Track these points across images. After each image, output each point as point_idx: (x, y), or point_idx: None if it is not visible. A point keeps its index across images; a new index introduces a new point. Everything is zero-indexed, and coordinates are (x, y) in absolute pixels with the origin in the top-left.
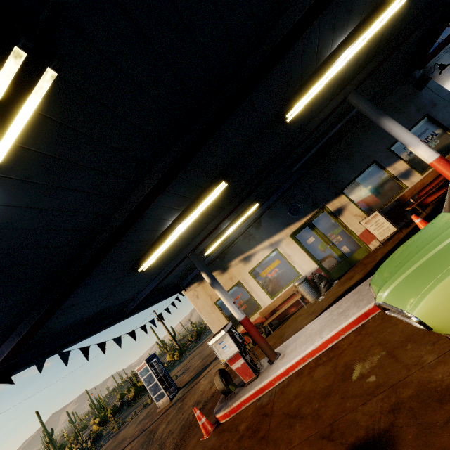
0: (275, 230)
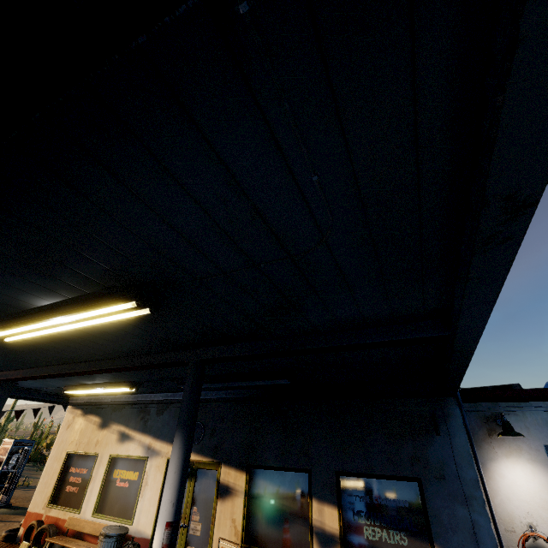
0: (166, 435)
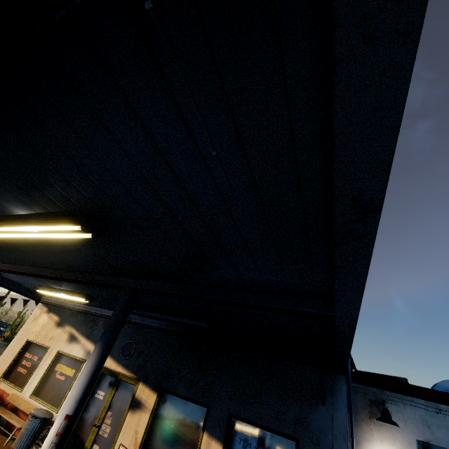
0: None
